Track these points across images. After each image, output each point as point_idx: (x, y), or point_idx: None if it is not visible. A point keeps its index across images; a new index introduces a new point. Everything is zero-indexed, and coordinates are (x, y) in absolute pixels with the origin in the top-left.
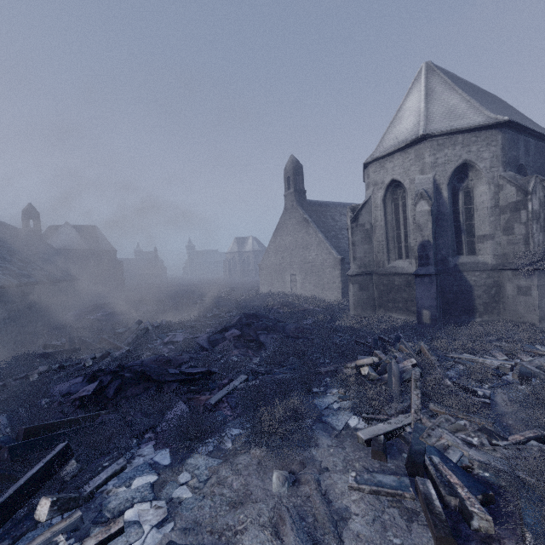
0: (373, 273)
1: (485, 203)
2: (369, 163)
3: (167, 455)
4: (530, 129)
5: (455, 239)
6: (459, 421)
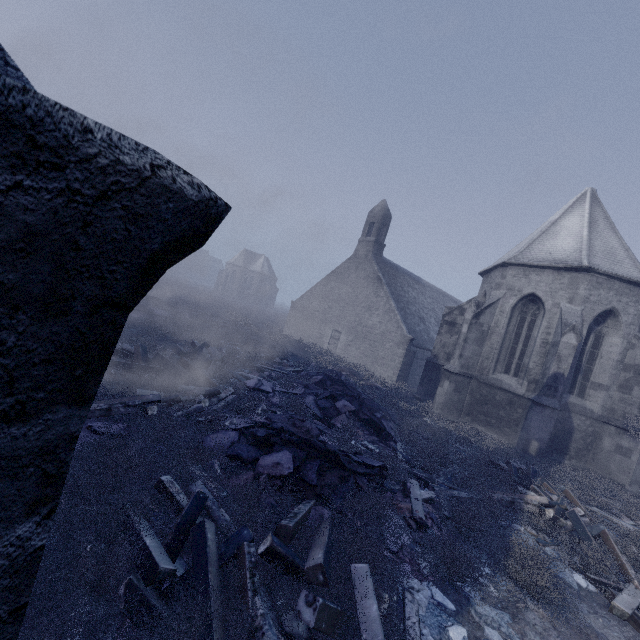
0: (473, 378)
1: (613, 354)
2: (511, 264)
3: (440, 593)
4: None
5: (572, 377)
6: None
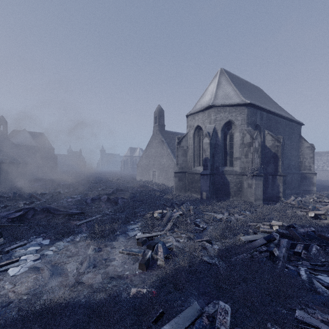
0: (186, 172)
1: (238, 141)
2: (188, 115)
3: (48, 241)
4: (263, 108)
5: (224, 158)
6: (182, 235)
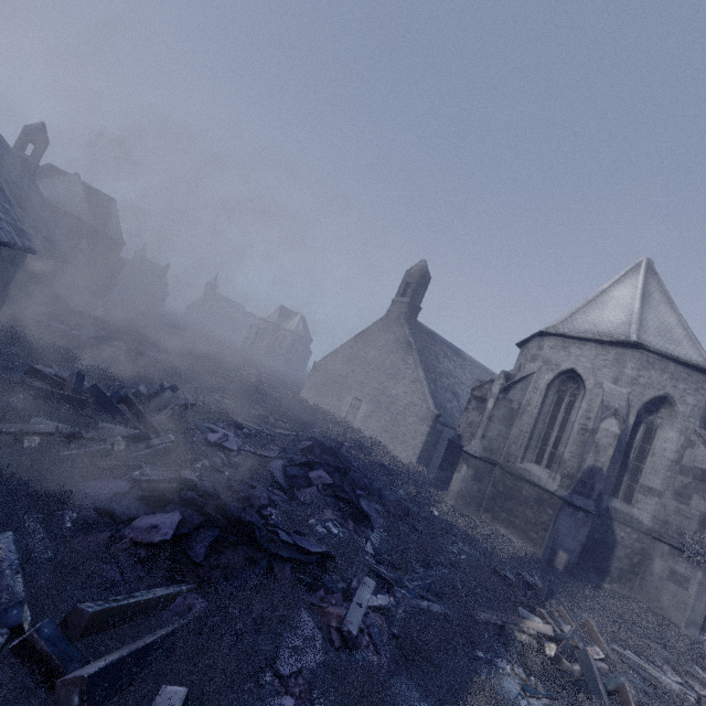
0: (497, 465)
1: (668, 452)
2: (549, 333)
3: None
4: None
5: (616, 476)
6: None
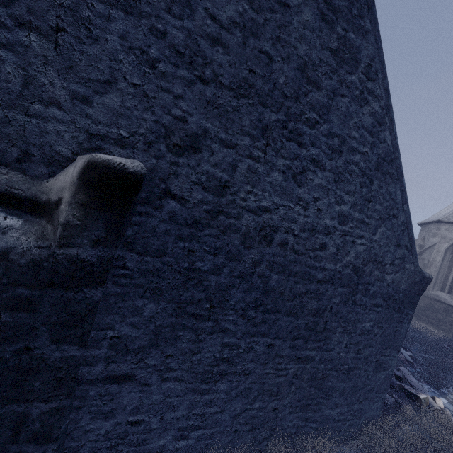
0: None
1: None
2: (444, 222)
3: (431, 388)
4: None
5: None
6: None
